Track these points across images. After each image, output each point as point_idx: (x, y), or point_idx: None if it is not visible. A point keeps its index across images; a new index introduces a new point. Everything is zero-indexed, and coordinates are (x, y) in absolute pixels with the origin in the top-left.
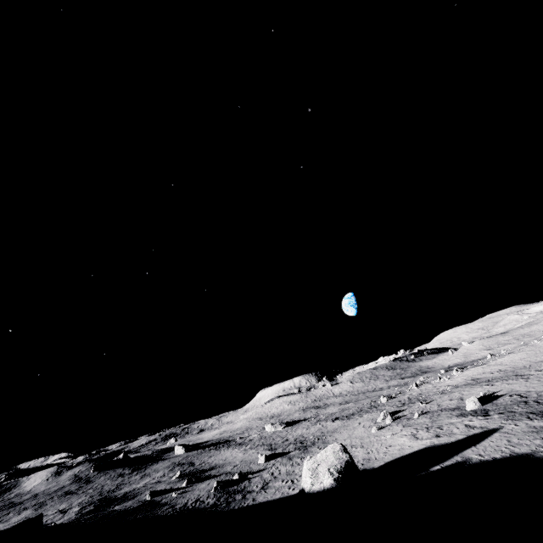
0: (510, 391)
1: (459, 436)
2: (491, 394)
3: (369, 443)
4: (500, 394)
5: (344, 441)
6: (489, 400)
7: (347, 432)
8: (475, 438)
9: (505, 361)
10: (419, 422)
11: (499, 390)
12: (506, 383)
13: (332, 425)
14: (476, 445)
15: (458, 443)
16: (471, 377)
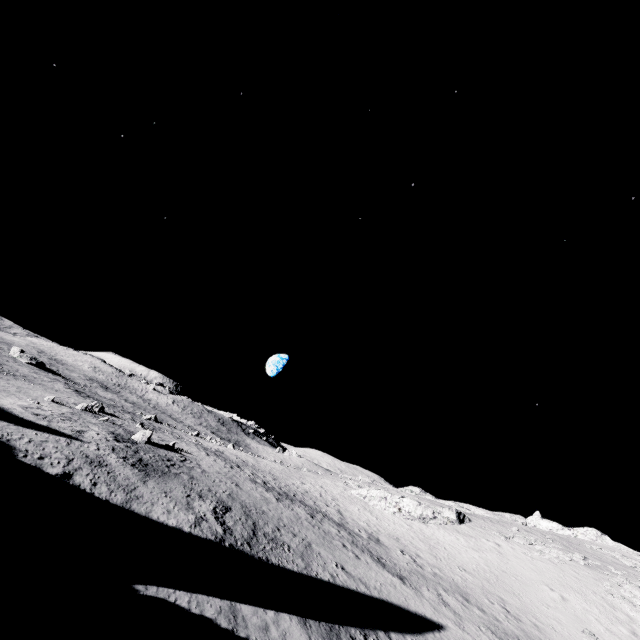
0: (195, 458)
1: (43, 422)
2: (181, 451)
3: (7, 393)
4: (185, 454)
5: (3, 382)
6: (166, 448)
7: (36, 388)
8: (43, 428)
9: (264, 462)
10: (88, 419)
11: (195, 455)
12: (215, 460)
13: (54, 385)
14: (17, 426)
15: (20, 419)
16: (223, 451)
